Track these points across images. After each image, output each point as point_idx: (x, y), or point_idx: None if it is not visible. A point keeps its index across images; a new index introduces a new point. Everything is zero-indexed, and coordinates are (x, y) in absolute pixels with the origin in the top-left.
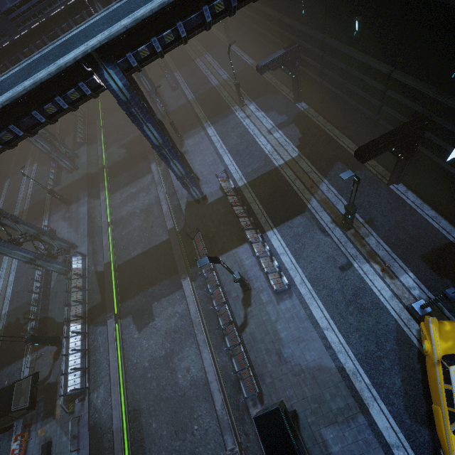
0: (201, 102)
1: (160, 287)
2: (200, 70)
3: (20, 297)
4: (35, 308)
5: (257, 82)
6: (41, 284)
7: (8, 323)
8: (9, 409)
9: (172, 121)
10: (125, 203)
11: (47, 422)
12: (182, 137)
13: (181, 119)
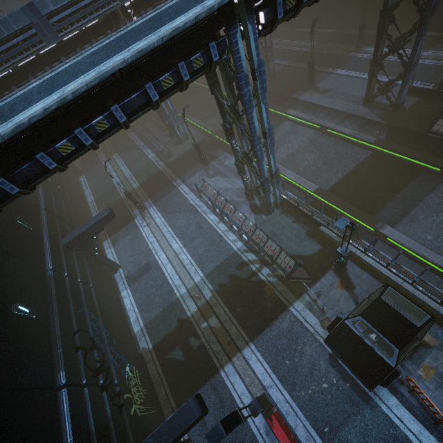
0: (304, 62)
1: (410, 189)
2: (275, 48)
3: (212, 256)
4: (253, 256)
5: (356, 37)
6: (236, 233)
7: (218, 286)
8: (412, 325)
9: (314, 61)
10: (275, 149)
11: (422, 356)
12: (314, 81)
13: (292, 76)
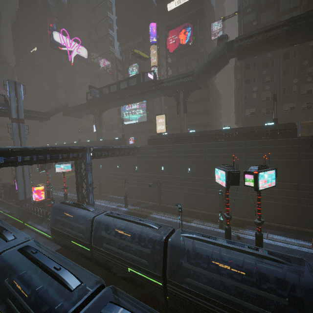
0: None
1: None
2: None
3: None
4: None
5: None
6: None
7: None
8: None
9: None
10: None
11: None
12: None
13: None
